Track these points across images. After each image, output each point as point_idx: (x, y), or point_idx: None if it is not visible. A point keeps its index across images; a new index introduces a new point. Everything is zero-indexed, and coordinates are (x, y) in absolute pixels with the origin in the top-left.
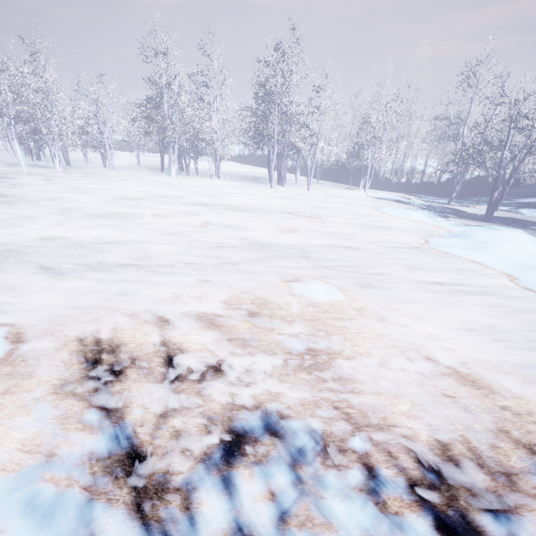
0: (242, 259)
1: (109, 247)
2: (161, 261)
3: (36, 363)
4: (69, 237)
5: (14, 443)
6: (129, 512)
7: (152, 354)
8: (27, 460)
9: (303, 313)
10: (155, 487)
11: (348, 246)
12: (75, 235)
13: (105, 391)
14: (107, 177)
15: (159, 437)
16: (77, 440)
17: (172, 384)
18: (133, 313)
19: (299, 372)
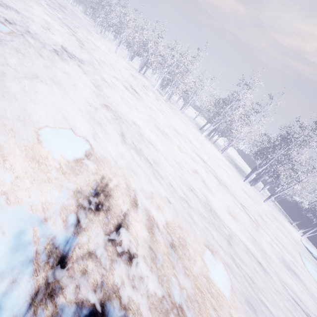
0: (195, 207)
1: (150, 146)
2: (161, 171)
3: (82, 172)
4: (141, 128)
5: (44, 199)
6: (33, 289)
7: (116, 215)
8: (39, 211)
9: (198, 277)
10: (52, 289)
11: (261, 263)
12: (144, 130)
13: (86, 212)
14: (177, 115)
15: (78, 264)
16: (58, 223)
17: (108, 241)
18: (129, 186)
19: (163, 315)
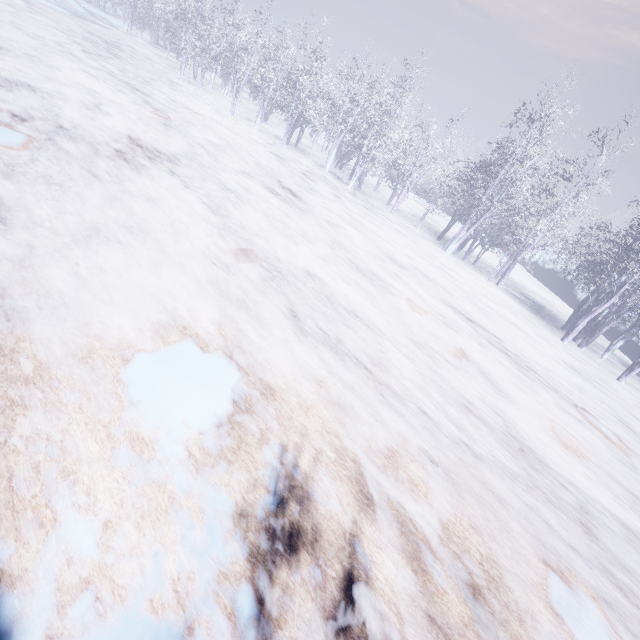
0: (489, 453)
1: (353, 321)
2: (394, 382)
3: (236, 451)
4: (326, 282)
5: (175, 565)
6: None
7: (335, 549)
8: (171, 609)
9: None
10: None
11: None
12: (332, 284)
13: (270, 566)
14: (384, 220)
15: None
16: (218, 631)
17: (337, 638)
18: (340, 451)
19: None
